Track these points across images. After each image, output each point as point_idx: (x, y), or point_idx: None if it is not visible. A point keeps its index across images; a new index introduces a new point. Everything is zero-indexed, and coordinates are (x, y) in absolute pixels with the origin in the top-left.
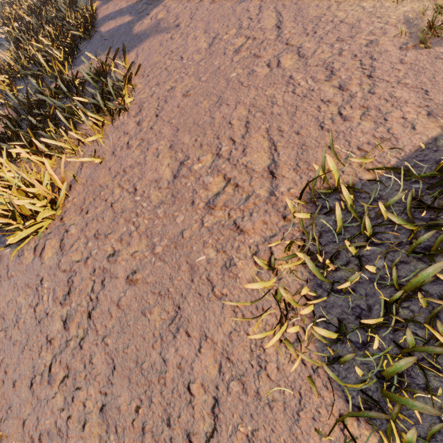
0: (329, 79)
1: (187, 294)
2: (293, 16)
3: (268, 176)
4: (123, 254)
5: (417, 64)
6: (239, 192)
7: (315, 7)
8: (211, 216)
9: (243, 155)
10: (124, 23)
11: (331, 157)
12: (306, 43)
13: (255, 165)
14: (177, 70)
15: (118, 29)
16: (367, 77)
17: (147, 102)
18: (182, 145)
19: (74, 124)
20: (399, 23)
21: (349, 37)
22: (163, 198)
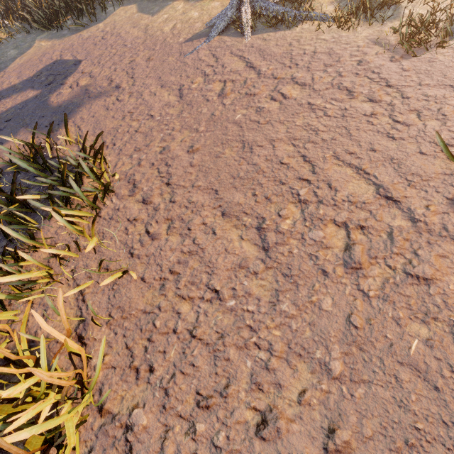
0: (352, 96)
1: (451, 417)
2: (260, 56)
3: (389, 203)
4: (282, 409)
5: (420, 69)
6: (374, 234)
7: (277, 46)
8: (367, 279)
9: (333, 191)
10: (30, 98)
11: (433, 161)
12: (296, 73)
13: (361, 197)
14: (155, 129)
15: (23, 106)
16: (388, 87)
17: (139, 173)
18: (239, 206)
19: (32, 236)
20: (369, 45)
21: (335, 61)
22: (274, 285)
